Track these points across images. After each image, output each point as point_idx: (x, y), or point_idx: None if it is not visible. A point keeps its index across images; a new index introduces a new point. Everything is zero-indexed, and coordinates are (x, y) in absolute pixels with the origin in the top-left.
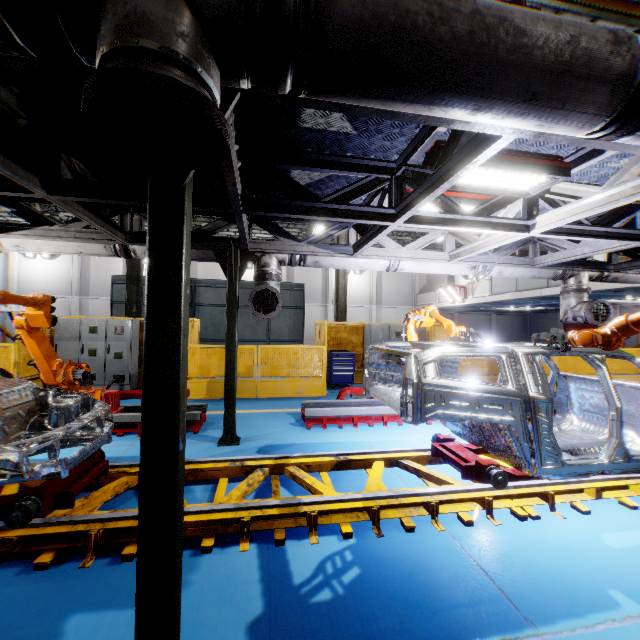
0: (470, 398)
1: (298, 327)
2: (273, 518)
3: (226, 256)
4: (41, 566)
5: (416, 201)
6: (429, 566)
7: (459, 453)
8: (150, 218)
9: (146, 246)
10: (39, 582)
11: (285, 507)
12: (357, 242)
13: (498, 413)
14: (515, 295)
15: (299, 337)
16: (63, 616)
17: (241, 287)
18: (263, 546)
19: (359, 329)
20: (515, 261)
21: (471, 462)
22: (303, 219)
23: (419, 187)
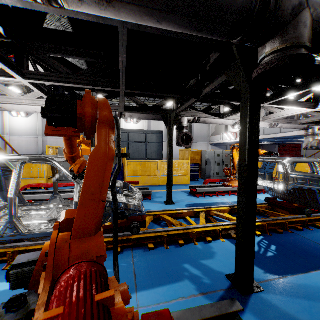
0: (305, 179)
1: (160, 152)
2: (226, 230)
3: (167, 118)
4: (151, 248)
5: (282, 95)
6: (299, 244)
7: (284, 204)
8: (251, 106)
9: (249, 117)
10: (156, 254)
11: (231, 225)
12: (227, 112)
13: (315, 185)
14: (263, 137)
15: (160, 157)
16: (180, 264)
17: (132, 132)
18: (229, 240)
19: (199, 153)
20: (289, 121)
21: (292, 207)
22: (201, 100)
23: (286, 89)
